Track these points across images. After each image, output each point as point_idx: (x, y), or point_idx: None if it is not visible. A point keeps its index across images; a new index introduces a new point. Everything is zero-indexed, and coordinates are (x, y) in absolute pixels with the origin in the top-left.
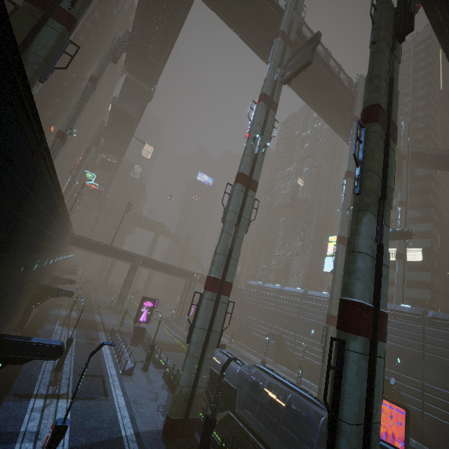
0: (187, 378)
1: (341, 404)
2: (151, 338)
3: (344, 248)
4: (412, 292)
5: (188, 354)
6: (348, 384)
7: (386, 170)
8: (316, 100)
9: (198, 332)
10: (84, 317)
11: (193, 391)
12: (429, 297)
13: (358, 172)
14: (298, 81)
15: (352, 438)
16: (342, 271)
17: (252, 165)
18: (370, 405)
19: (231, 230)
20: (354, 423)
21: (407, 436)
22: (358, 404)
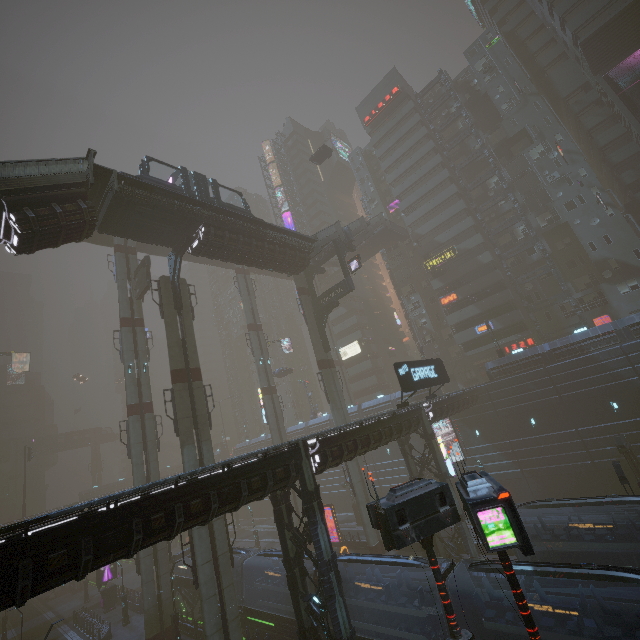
0: (150, 601)
1: (196, 558)
2: (136, 588)
3: (269, 397)
4: (366, 382)
5: (143, 583)
6: (196, 546)
7: (194, 409)
8: (198, 258)
9: (145, 560)
10: (29, 627)
11: (160, 606)
12: (376, 381)
13: (174, 424)
14: (167, 252)
15: (205, 570)
16: (274, 418)
17: (138, 390)
18: (214, 548)
19: (141, 460)
20: (204, 562)
21: (335, 523)
22: (205, 552)
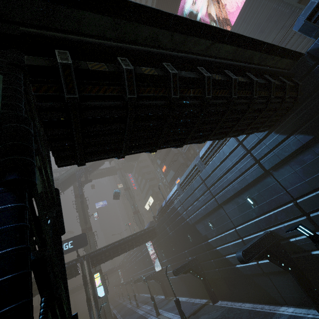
0: None
1: None
2: None
3: None
4: None
5: None
6: None
7: None
8: None
9: None
10: None
11: None
12: None
13: None
14: None
15: None
16: None
17: None
18: None
19: None
20: None
21: None
22: None
